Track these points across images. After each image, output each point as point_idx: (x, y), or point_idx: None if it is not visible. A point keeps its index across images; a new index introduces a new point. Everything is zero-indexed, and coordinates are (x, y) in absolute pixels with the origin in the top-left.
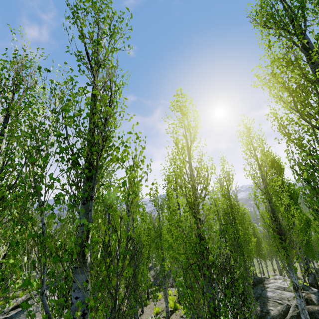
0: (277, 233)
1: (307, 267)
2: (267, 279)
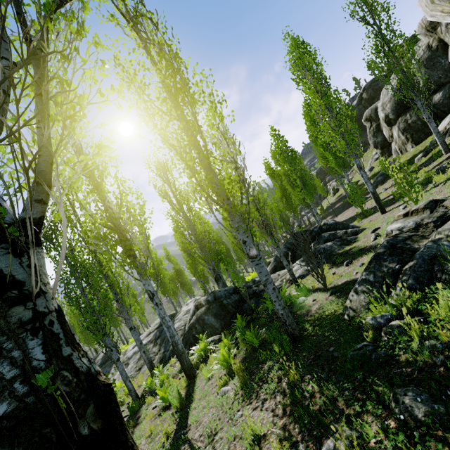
0: (117, 233)
1: (216, 275)
2: (180, 310)
